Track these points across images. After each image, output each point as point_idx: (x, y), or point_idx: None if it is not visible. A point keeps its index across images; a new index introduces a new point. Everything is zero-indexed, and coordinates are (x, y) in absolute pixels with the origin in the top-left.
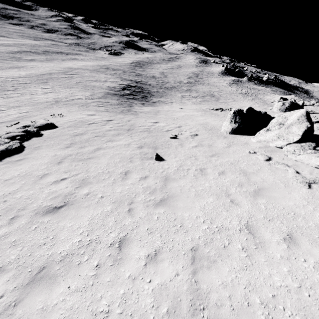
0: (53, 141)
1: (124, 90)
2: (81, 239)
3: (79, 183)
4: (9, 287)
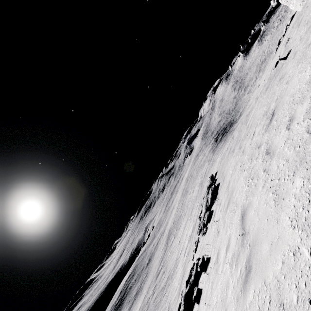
0: (224, 166)
1: (217, 140)
2: (309, 66)
3: (263, 117)
4: (308, 97)
